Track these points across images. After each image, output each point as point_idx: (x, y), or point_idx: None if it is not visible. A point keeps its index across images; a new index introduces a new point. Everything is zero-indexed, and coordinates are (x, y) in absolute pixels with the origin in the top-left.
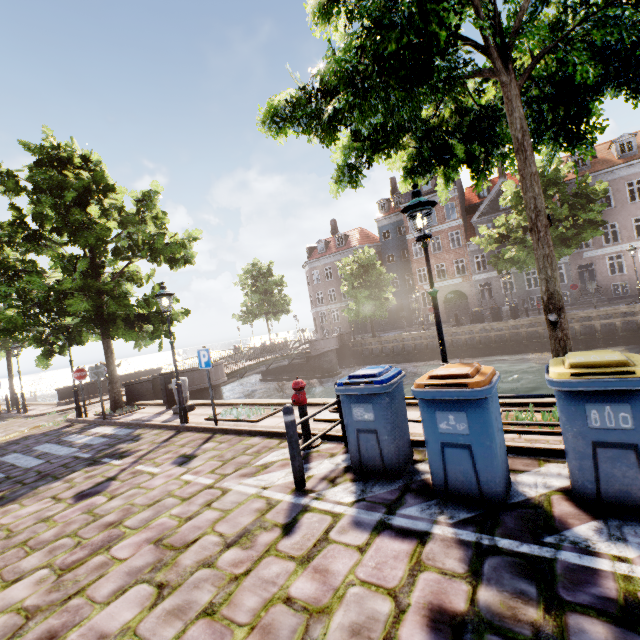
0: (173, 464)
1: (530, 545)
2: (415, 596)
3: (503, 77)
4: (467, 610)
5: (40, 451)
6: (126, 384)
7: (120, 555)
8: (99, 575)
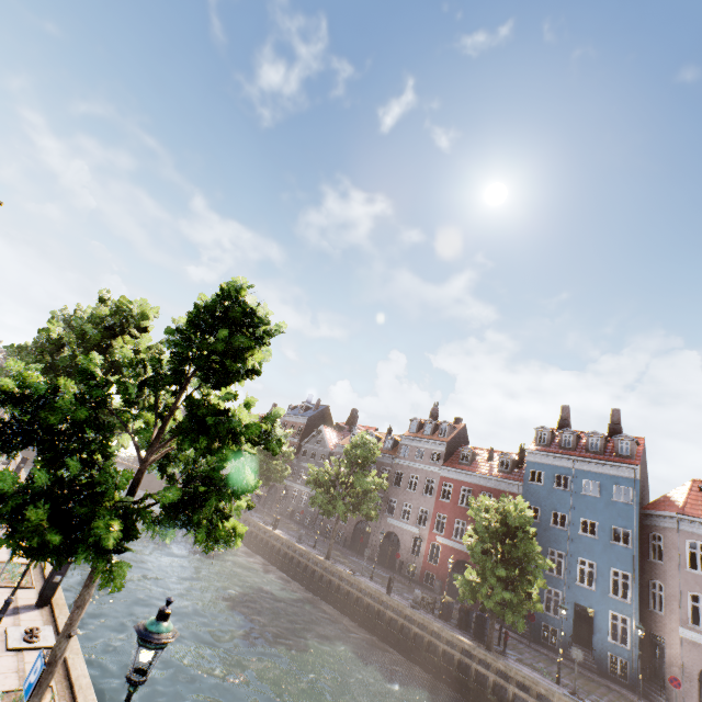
0: None
1: None
2: None
3: None
4: None
5: None
6: None
7: None
8: None
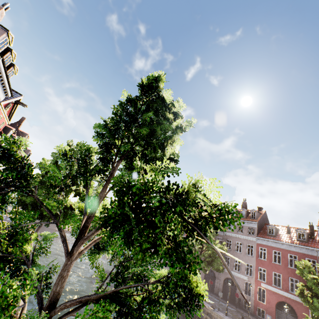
0: None
1: None
2: None
3: None
4: None
5: None
6: None
7: None
8: None
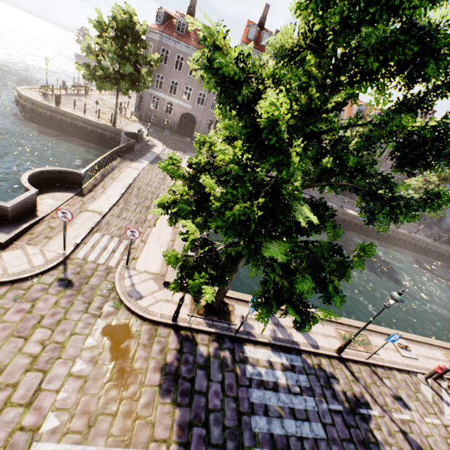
0: (405, 408)
1: None
2: None
3: None
4: None
5: (277, 407)
6: None
7: None
8: None
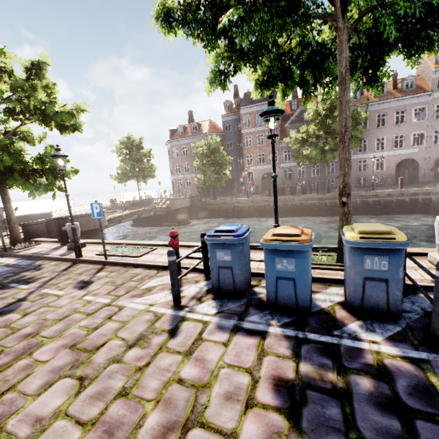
0: (74, 288)
1: (326, 336)
2: (263, 371)
3: (340, 23)
4: (295, 377)
5: None
6: (23, 225)
7: (42, 358)
8: (26, 374)
